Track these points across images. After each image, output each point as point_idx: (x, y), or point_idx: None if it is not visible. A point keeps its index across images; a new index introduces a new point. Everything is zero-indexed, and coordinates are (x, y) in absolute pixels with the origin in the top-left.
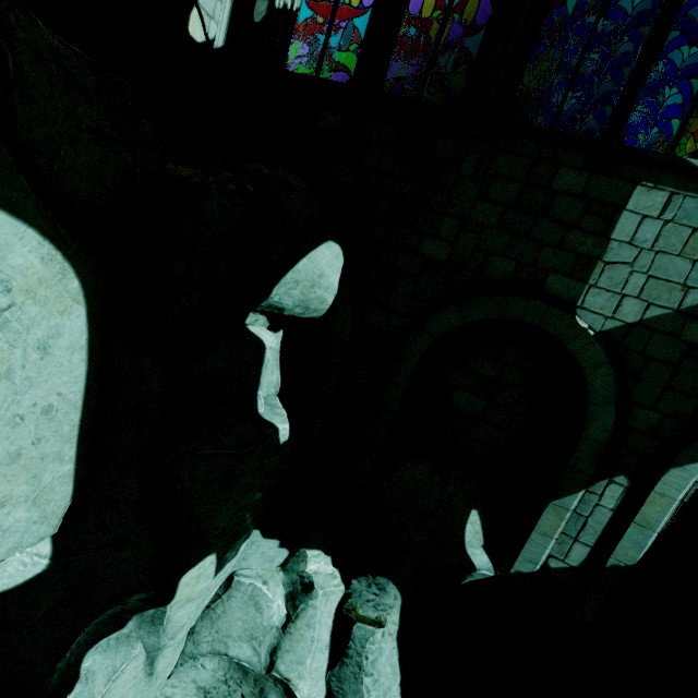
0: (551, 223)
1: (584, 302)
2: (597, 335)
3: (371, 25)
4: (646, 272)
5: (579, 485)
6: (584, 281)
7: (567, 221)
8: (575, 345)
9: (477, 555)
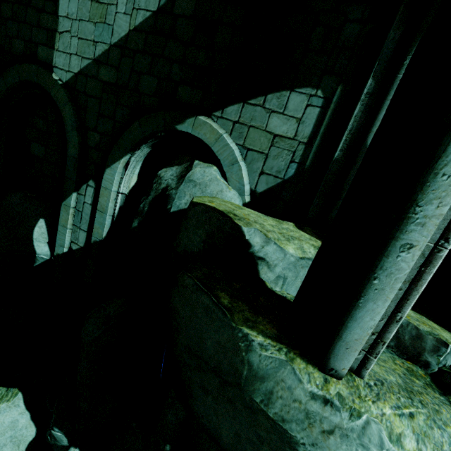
0: (33, 10)
1: (55, 63)
2: (65, 85)
3: None
4: (77, 35)
5: (72, 189)
6: (53, 48)
7: (39, 8)
8: (53, 92)
9: (40, 247)
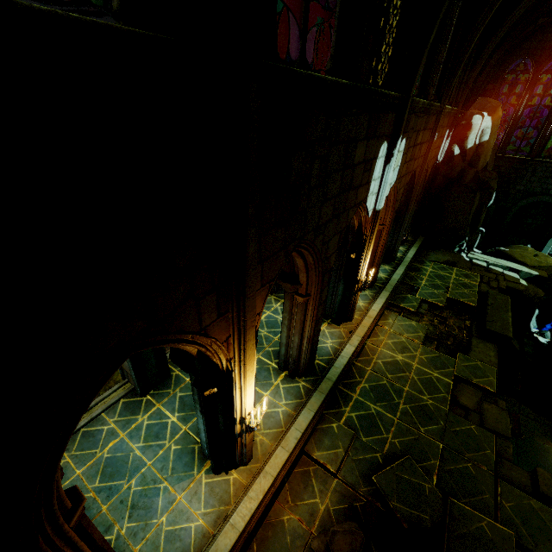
0: (551, 179)
1: None
2: None
3: (503, 141)
4: None
5: None
6: None
7: None
8: None
9: None
